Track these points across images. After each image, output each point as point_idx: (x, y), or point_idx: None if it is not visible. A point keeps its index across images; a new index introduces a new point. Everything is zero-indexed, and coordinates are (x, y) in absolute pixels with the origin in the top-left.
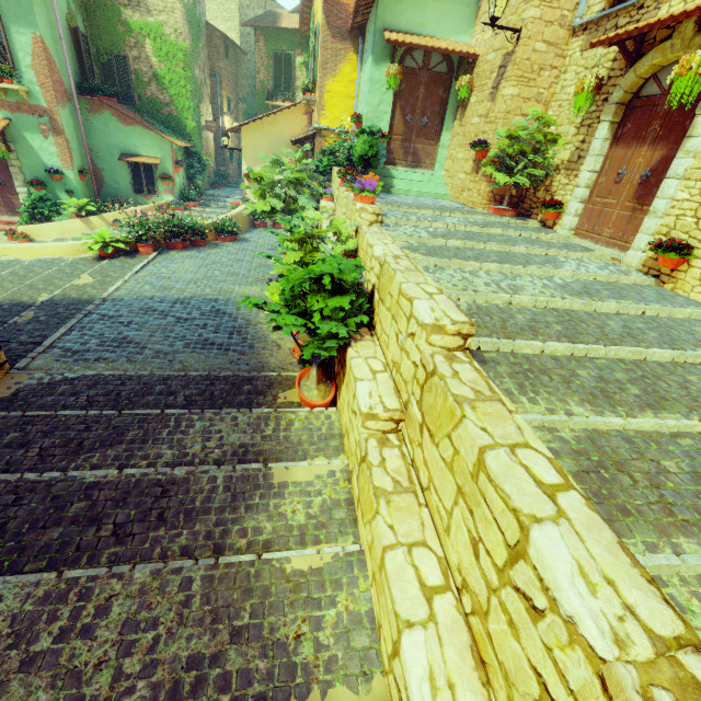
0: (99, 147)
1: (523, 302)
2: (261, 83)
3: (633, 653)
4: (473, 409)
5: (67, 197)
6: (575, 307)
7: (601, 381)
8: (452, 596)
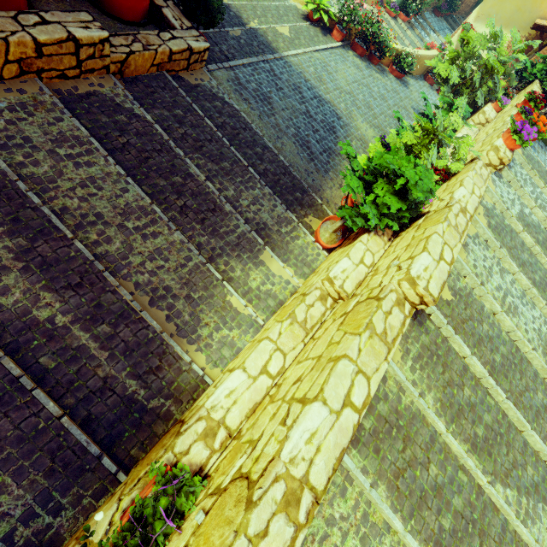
0: None
1: (503, 322)
2: None
3: (292, 468)
4: (370, 337)
5: None
6: (534, 362)
7: (470, 407)
8: (271, 383)
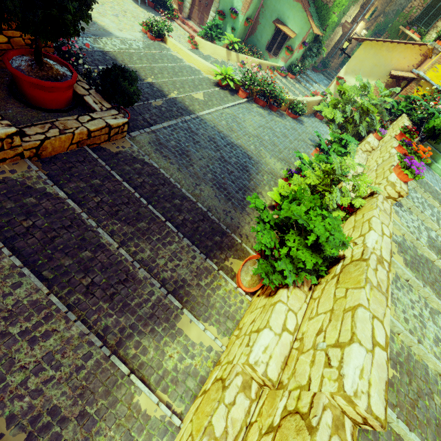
0: (268, 7)
1: None
2: (410, 9)
3: None
4: None
5: (230, 31)
6: None
7: None
8: None
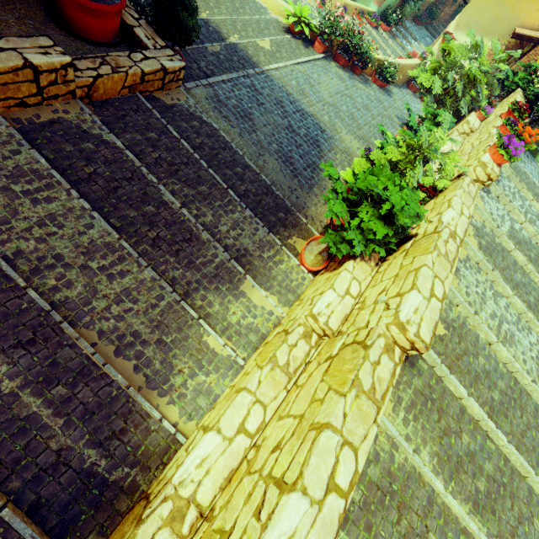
0: None
1: (500, 353)
2: None
3: None
4: (356, 397)
5: None
6: (534, 395)
7: (469, 457)
8: (250, 443)
